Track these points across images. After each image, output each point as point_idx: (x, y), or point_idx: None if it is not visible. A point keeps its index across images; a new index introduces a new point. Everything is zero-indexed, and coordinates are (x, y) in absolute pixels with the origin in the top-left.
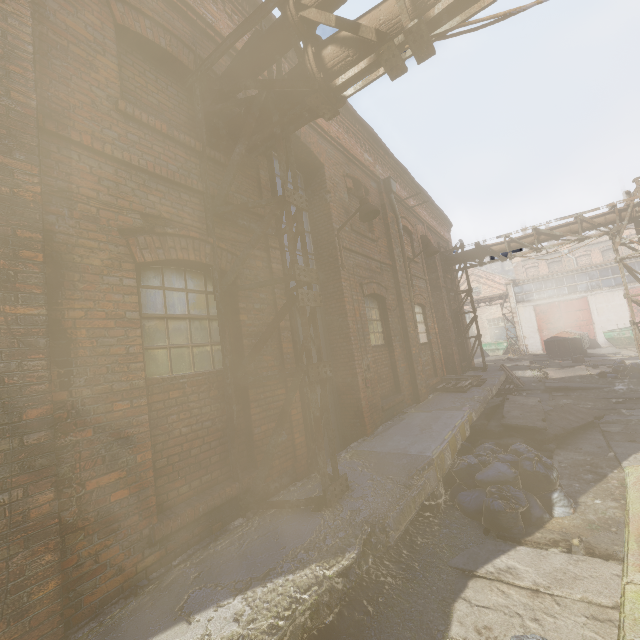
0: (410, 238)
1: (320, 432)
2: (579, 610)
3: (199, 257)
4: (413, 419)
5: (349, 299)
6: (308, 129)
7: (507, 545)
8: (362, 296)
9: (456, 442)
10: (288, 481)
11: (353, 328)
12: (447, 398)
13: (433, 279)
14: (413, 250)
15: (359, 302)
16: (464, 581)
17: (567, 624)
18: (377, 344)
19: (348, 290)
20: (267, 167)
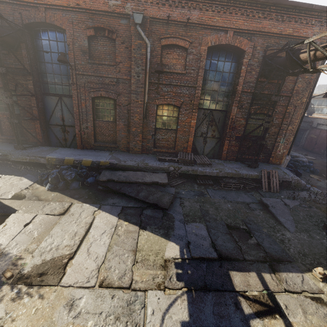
0: (187, 52)
1: (14, 134)
2: (3, 186)
3: (2, 86)
4: (96, 153)
5: (76, 98)
6: (54, 12)
7: (34, 181)
8: (90, 97)
9: (74, 162)
10: (34, 144)
11: (76, 111)
12: (141, 157)
13: (235, 84)
14: (185, 63)
15: (86, 100)
16: (21, 176)
17: (0, 185)
18: (106, 120)
19: (76, 94)
20: (25, 47)
